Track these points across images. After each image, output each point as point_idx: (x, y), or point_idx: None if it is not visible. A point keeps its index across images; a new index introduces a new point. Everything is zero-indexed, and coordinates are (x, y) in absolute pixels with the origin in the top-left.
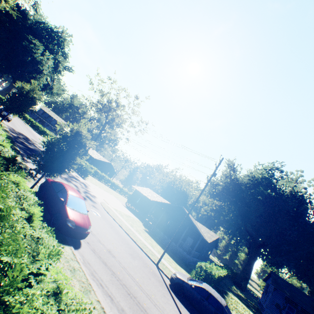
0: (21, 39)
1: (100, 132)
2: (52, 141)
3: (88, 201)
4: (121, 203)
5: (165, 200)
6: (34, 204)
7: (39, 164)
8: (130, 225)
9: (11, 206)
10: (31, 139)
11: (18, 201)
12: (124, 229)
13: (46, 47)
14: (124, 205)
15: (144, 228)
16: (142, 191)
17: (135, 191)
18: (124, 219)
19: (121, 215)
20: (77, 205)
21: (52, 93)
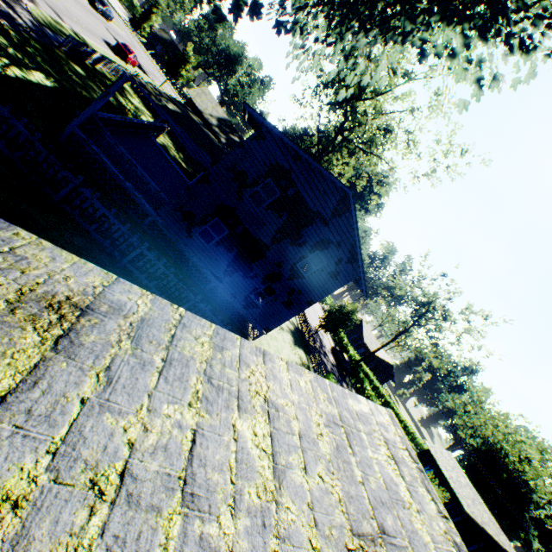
0: None
1: (399, 335)
2: None
3: None
4: None
5: (480, 502)
6: None
7: None
8: None
9: None
10: (320, 335)
11: None
12: None
13: (360, 196)
14: None
15: None
16: (440, 459)
17: (427, 451)
18: None
19: None
20: None
21: None
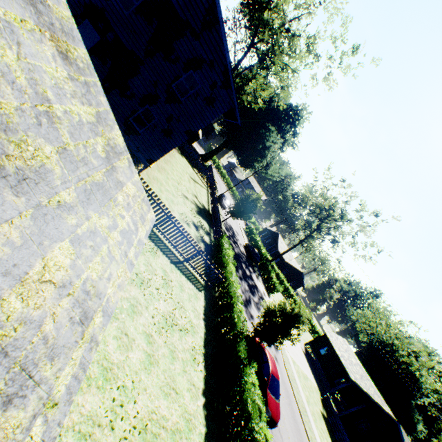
0: (259, 126)
1: (304, 238)
2: (272, 313)
3: (271, 348)
4: (299, 343)
5: (367, 379)
6: (265, 420)
7: (256, 330)
8: (306, 402)
9: (259, 428)
10: (235, 232)
11: (258, 414)
12: (300, 410)
13: (278, 127)
14: (303, 348)
15: (322, 409)
16: (335, 342)
17: (324, 336)
18: (301, 384)
19: (298, 374)
20: (274, 388)
21: (265, 174)
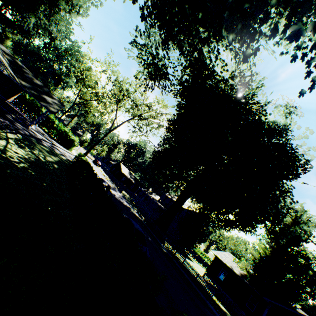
0: None
1: None
2: None
3: None
4: None
5: None
6: None
7: None
8: None
9: None
10: None
11: None
12: None
13: None
14: None
15: None
16: None
17: None
18: None
19: None
20: None
21: None
